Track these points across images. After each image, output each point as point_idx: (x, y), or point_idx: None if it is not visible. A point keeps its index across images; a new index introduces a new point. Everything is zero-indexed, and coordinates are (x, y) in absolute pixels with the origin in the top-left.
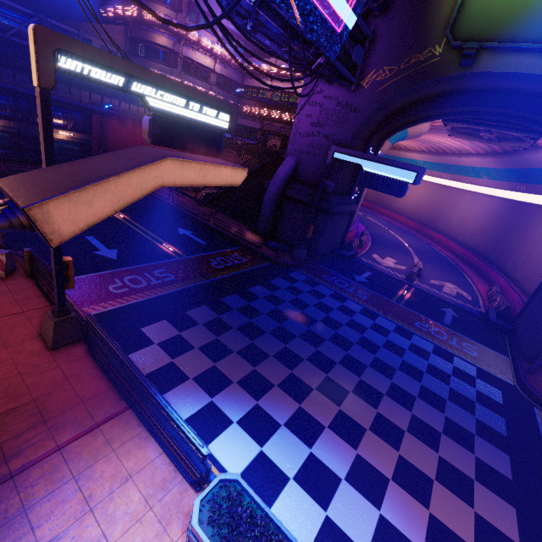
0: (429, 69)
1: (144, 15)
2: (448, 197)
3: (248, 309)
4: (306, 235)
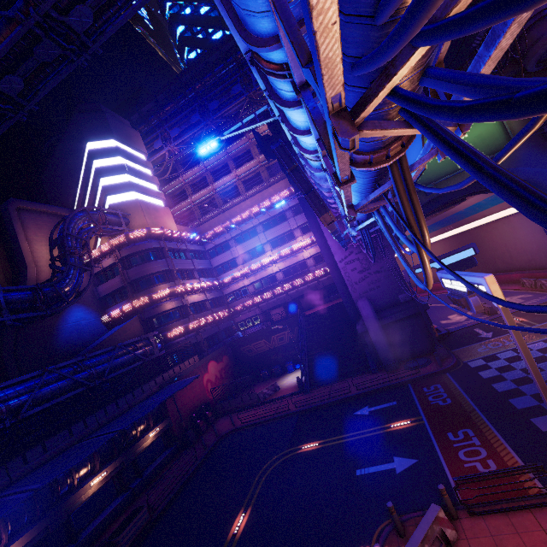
0: None
1: (154, 298)
2: (400, 263)
3: (540, 397)
4: (435, 335)
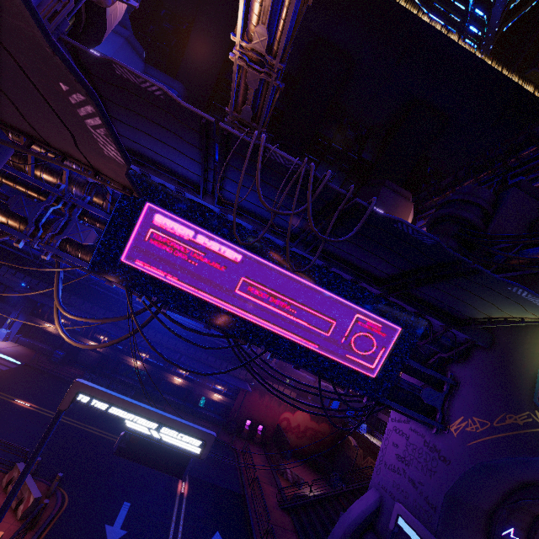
0: (535, 439)
1: None
2: None
3: None
4: None
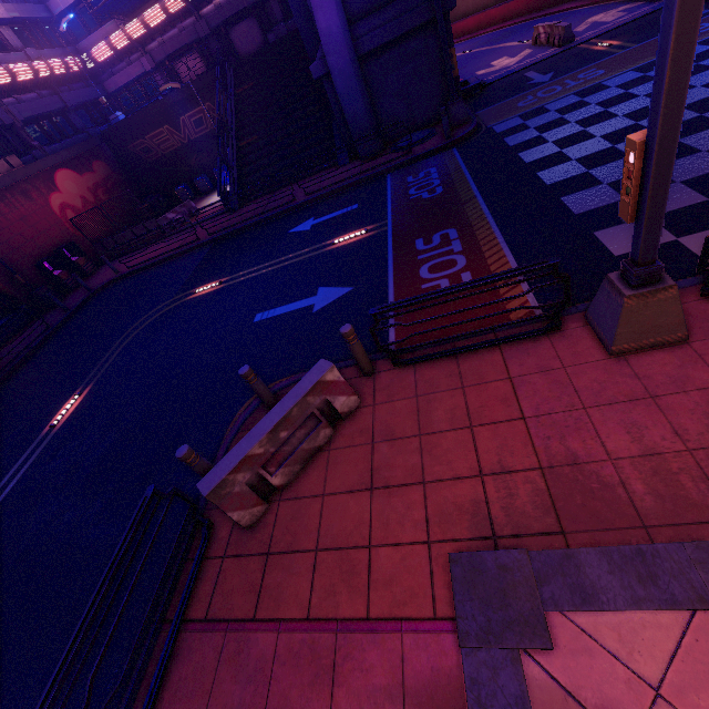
0: None
1: None
2: None
3: (593, 159)
4: (453, 74)
